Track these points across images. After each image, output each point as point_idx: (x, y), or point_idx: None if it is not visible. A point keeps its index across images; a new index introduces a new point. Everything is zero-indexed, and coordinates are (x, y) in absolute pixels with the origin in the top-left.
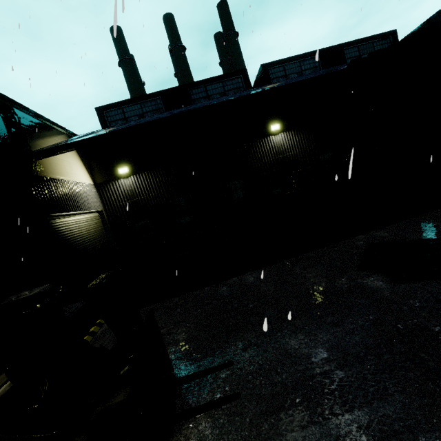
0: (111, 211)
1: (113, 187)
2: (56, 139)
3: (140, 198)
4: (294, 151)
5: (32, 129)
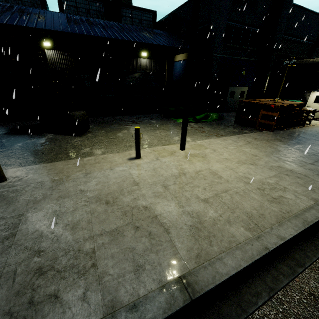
0: None
1: None
2: None
3: None
4: (62, 66)
5: None
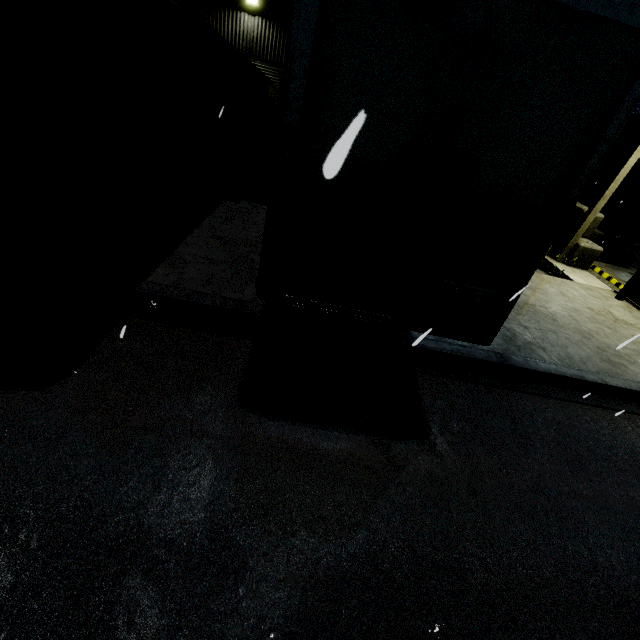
0: None
1: None
2: None
3: None
4: None
5: None
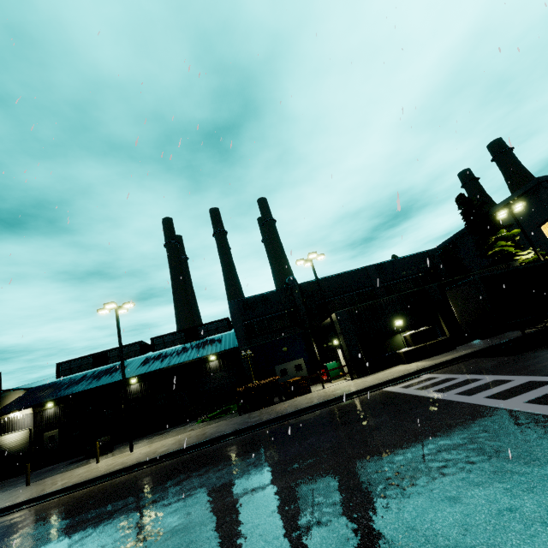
0: (38, 427)
1: (43, 413)
2: (17, 396)
3: (55, 420)
4: (143, 393)
5: (5, 397)
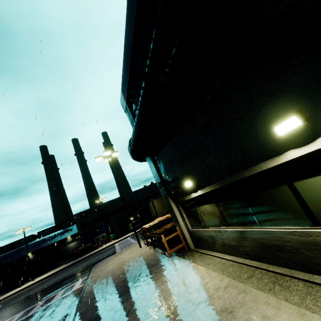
0: None
1: None
2: None
3: None
4: (35, 259)
5: None
